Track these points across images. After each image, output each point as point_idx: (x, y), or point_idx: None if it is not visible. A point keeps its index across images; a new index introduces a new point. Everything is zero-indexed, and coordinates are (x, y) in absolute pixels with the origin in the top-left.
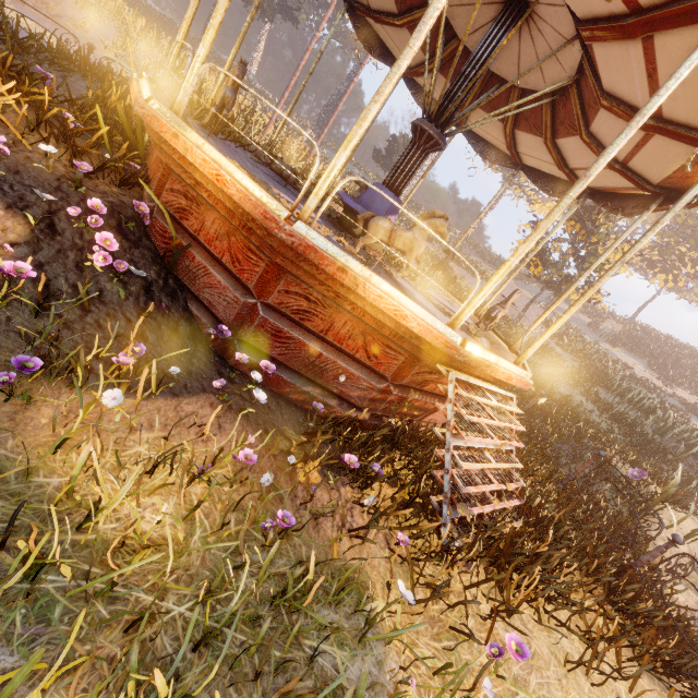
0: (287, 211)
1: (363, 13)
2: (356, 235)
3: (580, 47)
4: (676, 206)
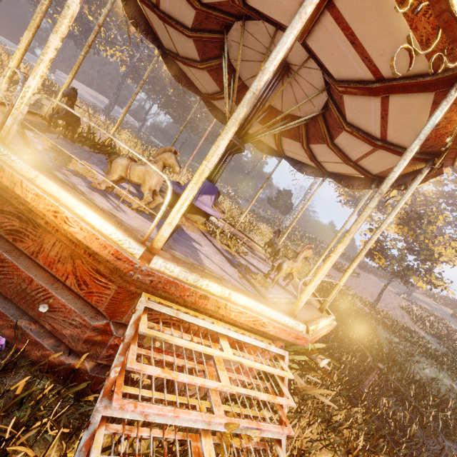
0: None
1: (208, 99)
2: None
3: (318, 66)
4: (420, 134)
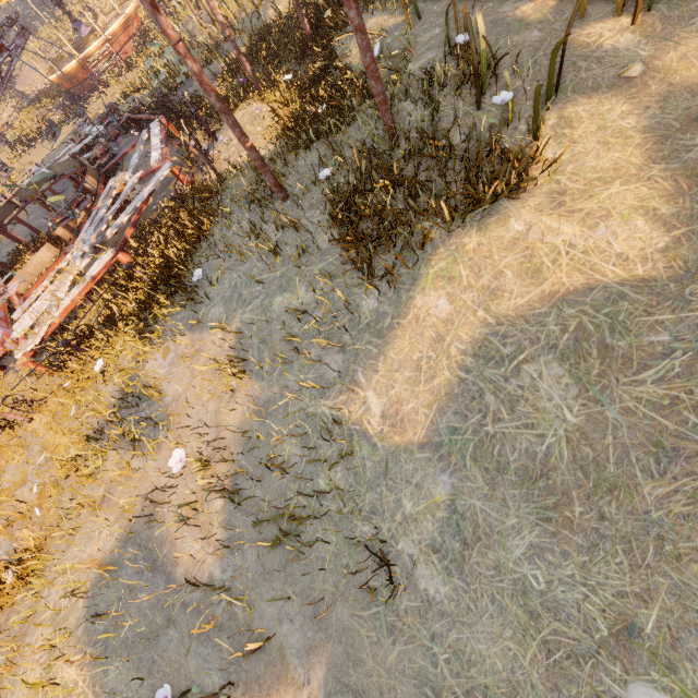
0: (56, 74)
1: None
2: (87, 44)
3: None
4: None
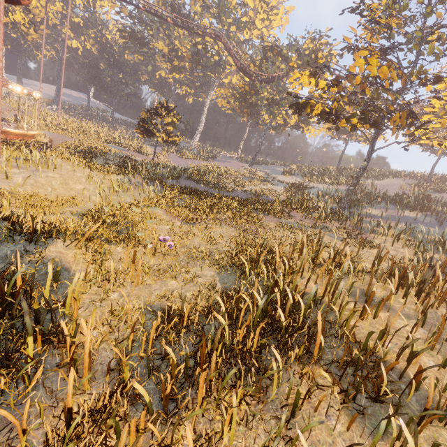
0: None
1: None
2: None
3: None
4: None
